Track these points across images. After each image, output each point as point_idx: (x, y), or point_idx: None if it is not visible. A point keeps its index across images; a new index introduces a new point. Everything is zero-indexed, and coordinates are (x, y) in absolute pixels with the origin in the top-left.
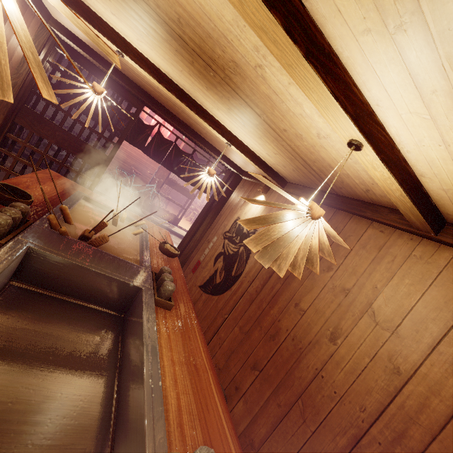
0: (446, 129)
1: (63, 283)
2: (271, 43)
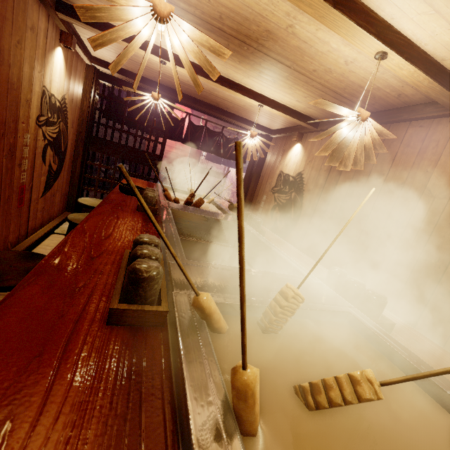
0: (449, 15)
1: (193, 230)
2: (306, 7)
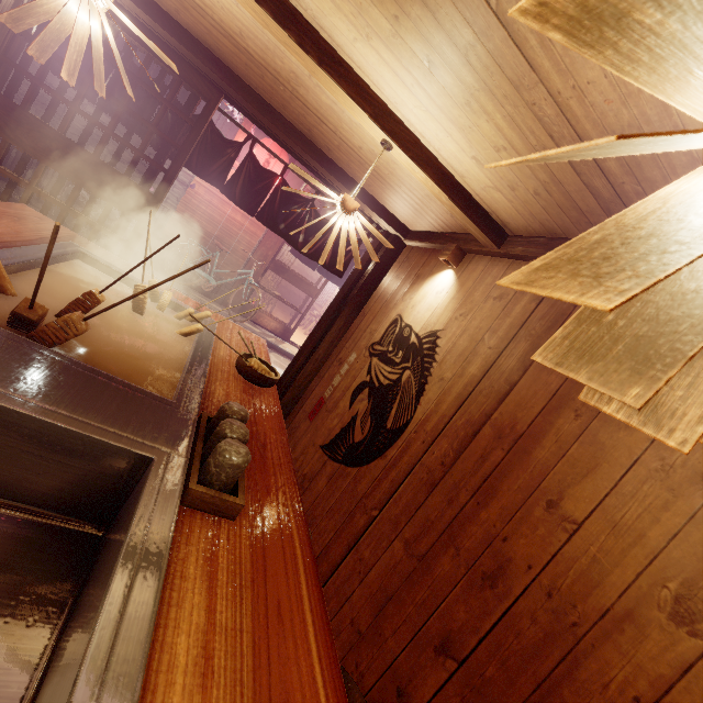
0: None
1: None
2: None
